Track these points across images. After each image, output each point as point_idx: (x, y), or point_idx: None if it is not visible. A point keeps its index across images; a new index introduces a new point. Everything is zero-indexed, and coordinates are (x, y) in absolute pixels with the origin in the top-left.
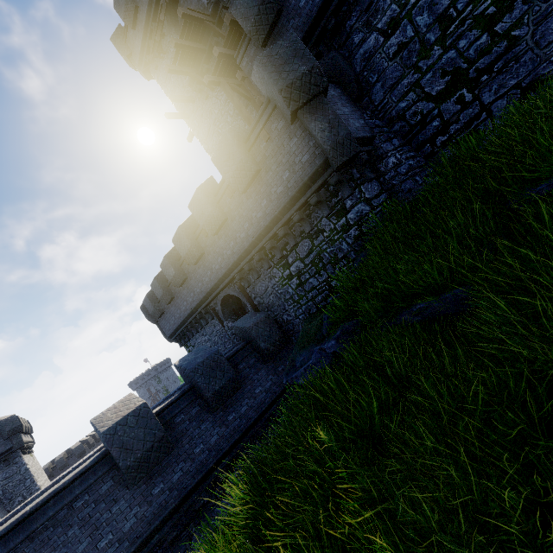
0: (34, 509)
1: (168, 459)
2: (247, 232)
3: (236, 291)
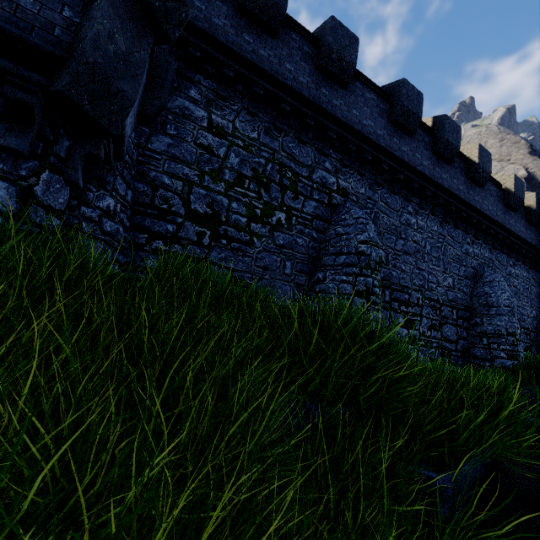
0: None
1: None
2: None
3: None
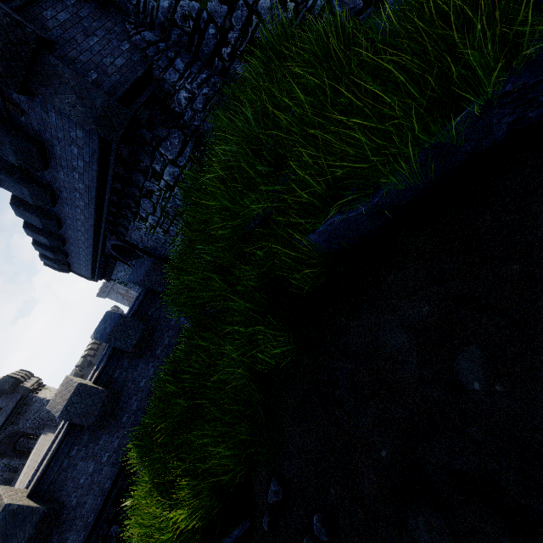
0: (44, 472)
1: (123, 400)
2: (84, 201)
3: (118, 241)
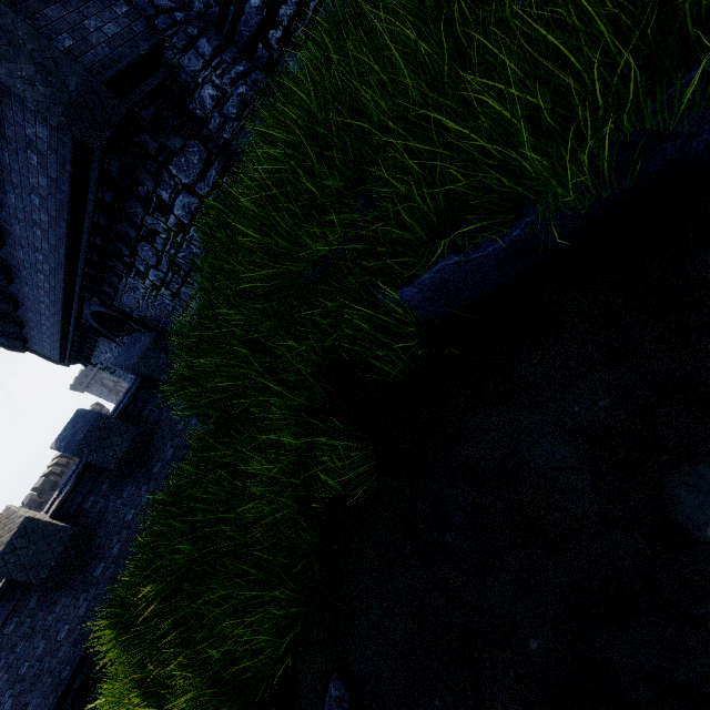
0: None
1: (97, 542)
2: (48, 242)
3: (101, 307)
